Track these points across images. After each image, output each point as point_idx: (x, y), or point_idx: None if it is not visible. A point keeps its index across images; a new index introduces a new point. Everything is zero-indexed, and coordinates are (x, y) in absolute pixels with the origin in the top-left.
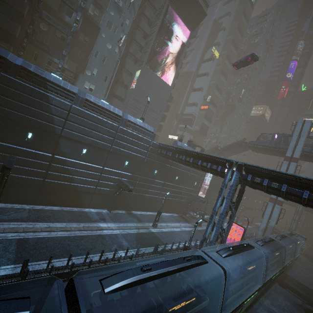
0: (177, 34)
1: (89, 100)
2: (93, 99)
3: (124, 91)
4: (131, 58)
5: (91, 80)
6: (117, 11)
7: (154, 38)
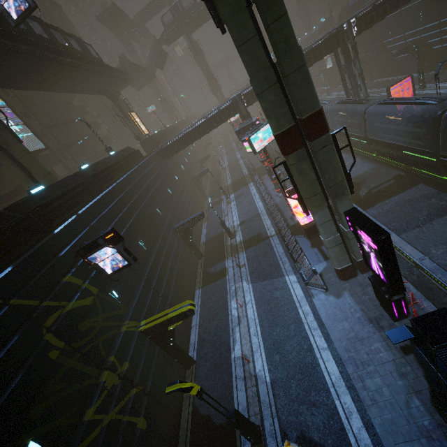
0: None
1: None
2: None
3: None
4: None
5: None
6: None
7: None
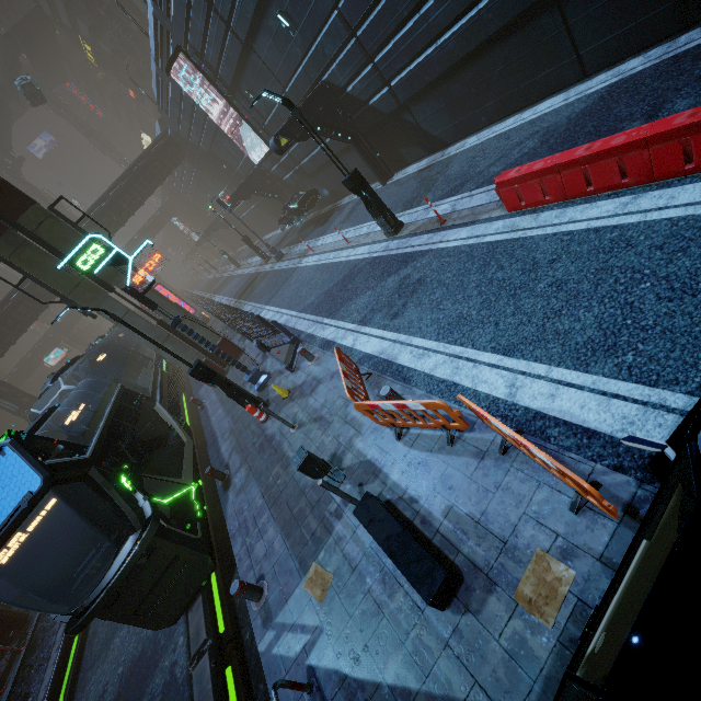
0: None
1: None
2: None
3: None
4: None
5: None
6: None
7: None
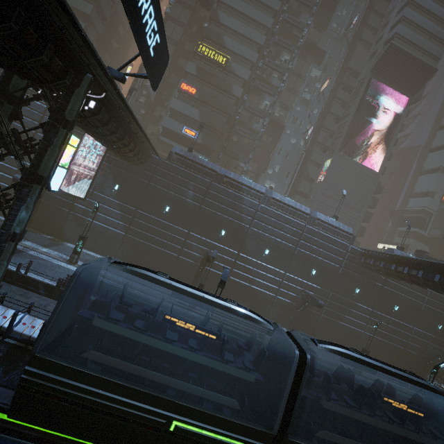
0: (386, 105)
1: (275, 198)
2: (279, 197)
3: (309, 185)
4: (318, 148)
5: (272, 178)
6: (304, 105)
7: (350, 119)
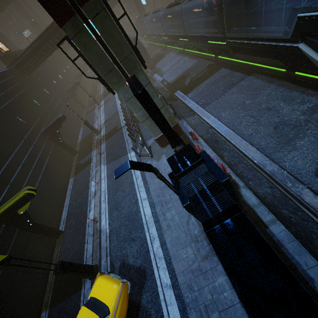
0: None
1: None
2: None
3: None
4: None
5: None
6: None
7: None
